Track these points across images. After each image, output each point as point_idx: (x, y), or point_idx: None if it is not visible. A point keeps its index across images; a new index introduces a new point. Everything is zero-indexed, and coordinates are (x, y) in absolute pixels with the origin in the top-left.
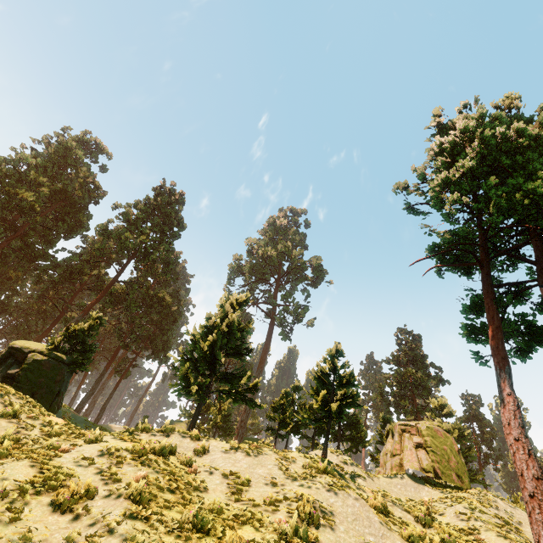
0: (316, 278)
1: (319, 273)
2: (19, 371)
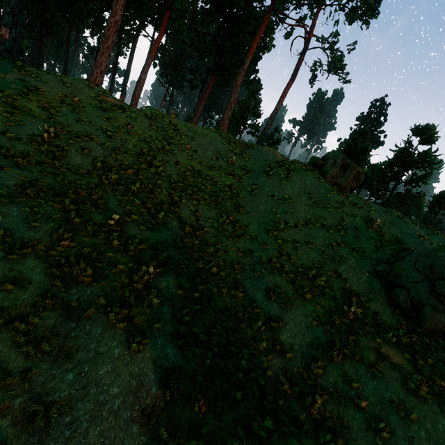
0: (365, 19)
1: (370, 13)
2: (355, 184)
